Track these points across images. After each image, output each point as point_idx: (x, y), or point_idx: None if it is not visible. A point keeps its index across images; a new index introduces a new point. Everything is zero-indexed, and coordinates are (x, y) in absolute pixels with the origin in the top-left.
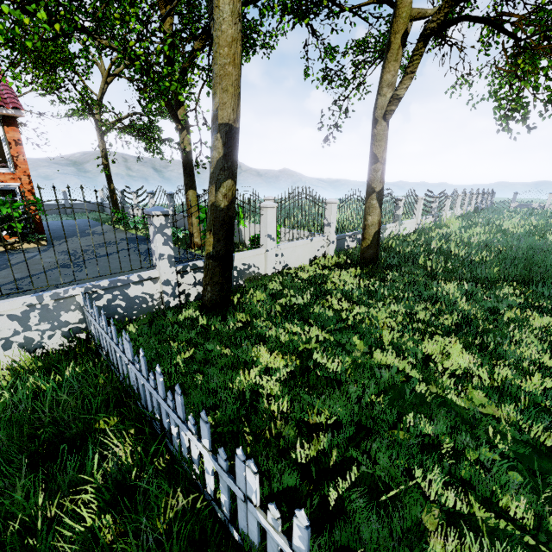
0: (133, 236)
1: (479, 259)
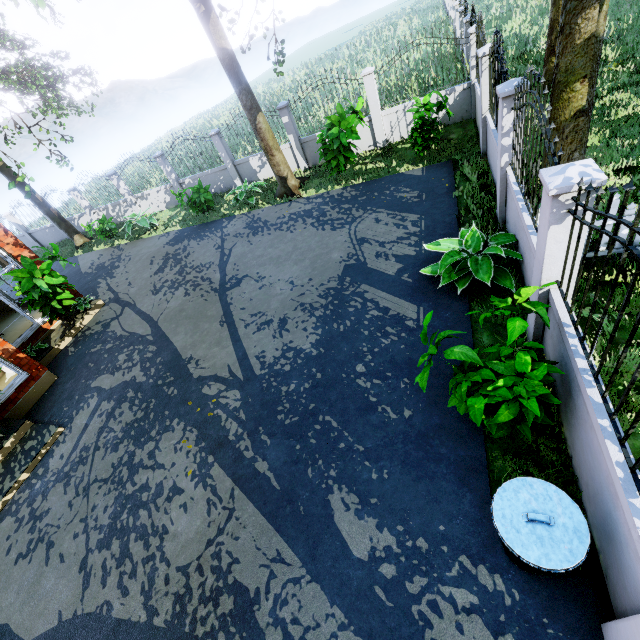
0: (173, 236)
1: (614, 31)
